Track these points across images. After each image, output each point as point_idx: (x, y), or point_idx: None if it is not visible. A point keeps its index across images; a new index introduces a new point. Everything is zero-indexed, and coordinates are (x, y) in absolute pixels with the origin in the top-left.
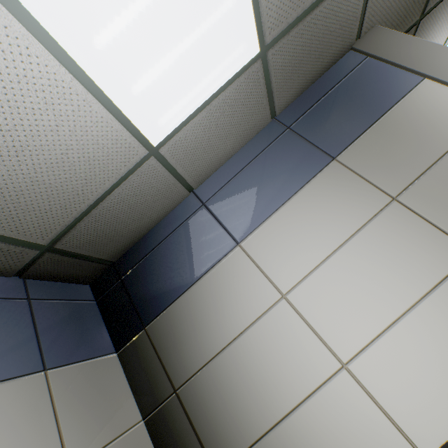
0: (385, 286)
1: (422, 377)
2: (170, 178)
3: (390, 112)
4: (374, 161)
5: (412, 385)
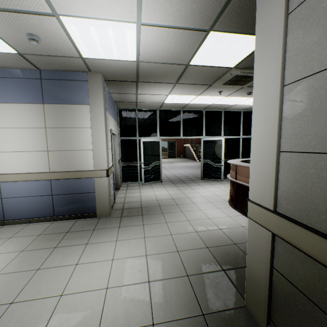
0: (22, 144)
1: (12, 163)
2: None
3: (72, 105)
4: (52, 114)
5: (8, 163)
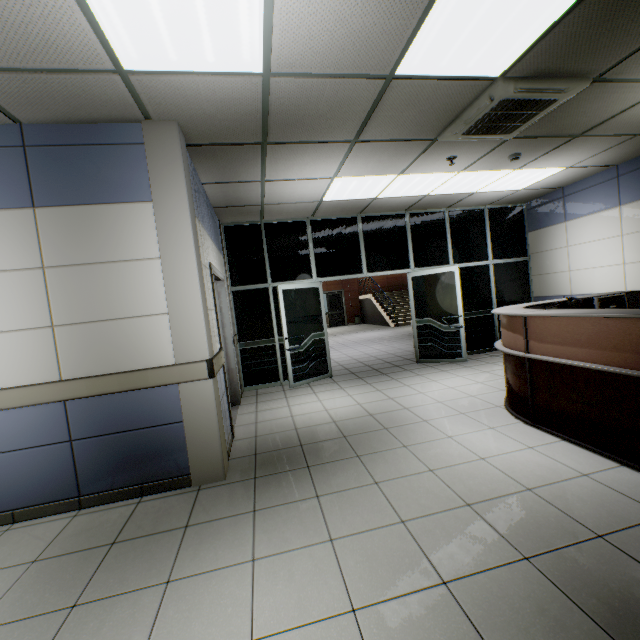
0: None
1: None
2: None
3: (108, 206)
4: (59, 233)
5: None
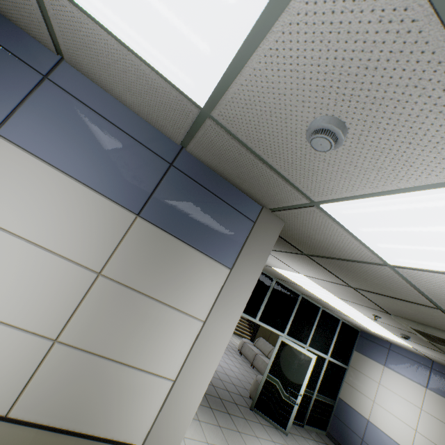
0: None
1: None
2: (37, 12)
3: (196, 252)
4: (140, 249)
5: None
